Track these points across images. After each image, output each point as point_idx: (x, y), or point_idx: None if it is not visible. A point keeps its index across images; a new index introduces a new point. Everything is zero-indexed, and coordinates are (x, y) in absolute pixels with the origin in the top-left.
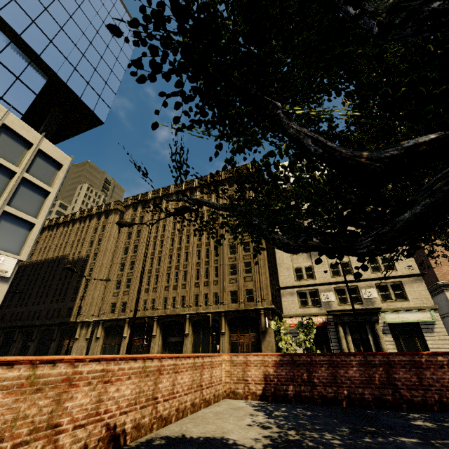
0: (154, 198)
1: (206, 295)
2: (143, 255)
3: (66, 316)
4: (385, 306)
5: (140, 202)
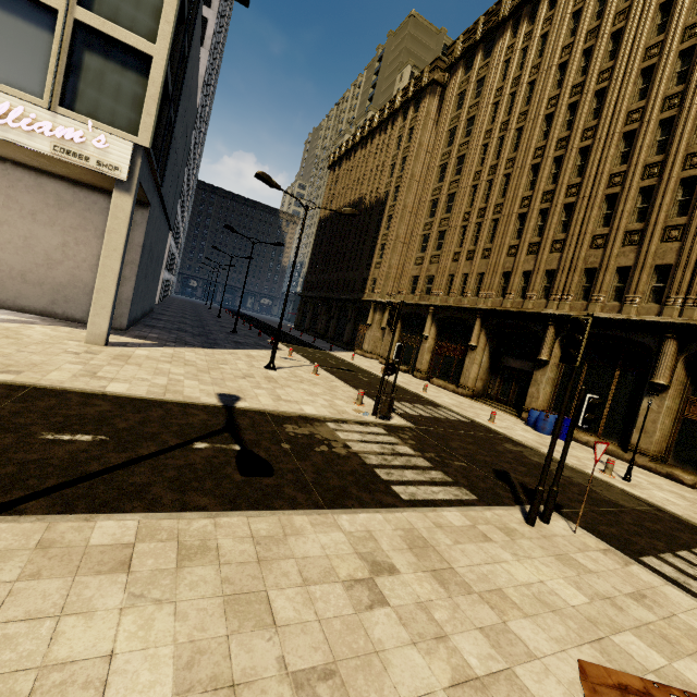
0: (516, 10)
1: (624, 271)
2: (472, 176)
3: (360, 290)
4: None
5: (481, 41)
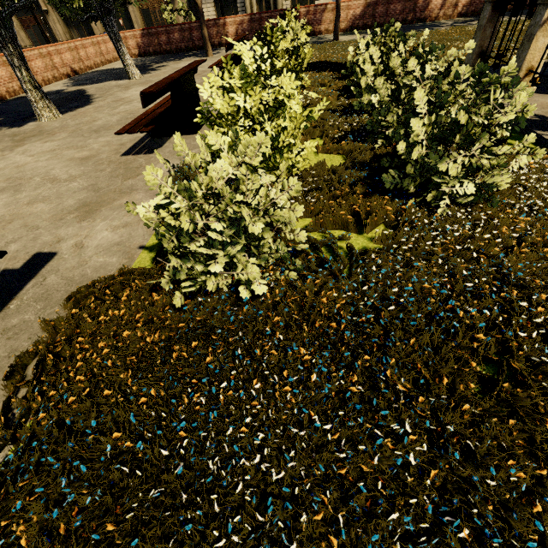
0: None
1: None
2: None
3: None
4: None
5: None
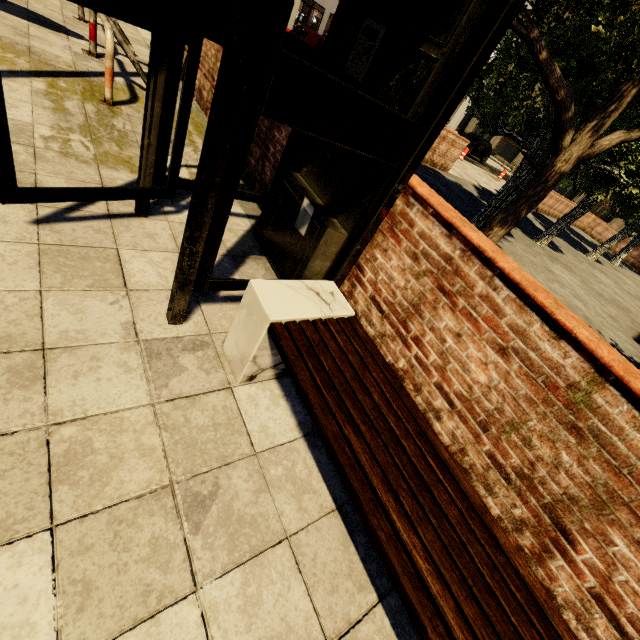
0: None
1: None
2: None
3: None
4: None
5: None
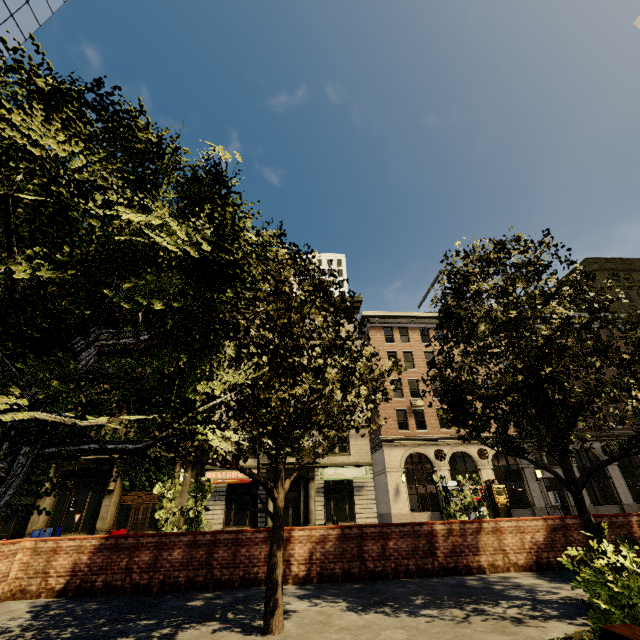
0: None
1: None
2: None
3: None
4: (326, 460)
5: None
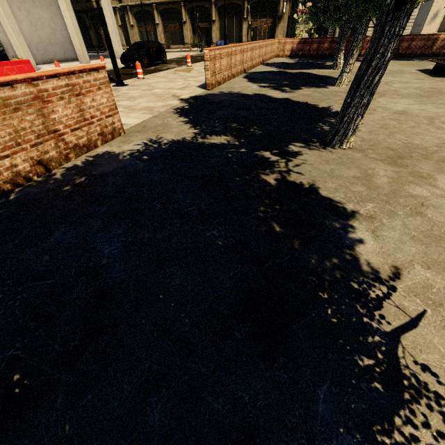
0: None
1: None
2: None
3: (85, 0)
4: None
5: None
